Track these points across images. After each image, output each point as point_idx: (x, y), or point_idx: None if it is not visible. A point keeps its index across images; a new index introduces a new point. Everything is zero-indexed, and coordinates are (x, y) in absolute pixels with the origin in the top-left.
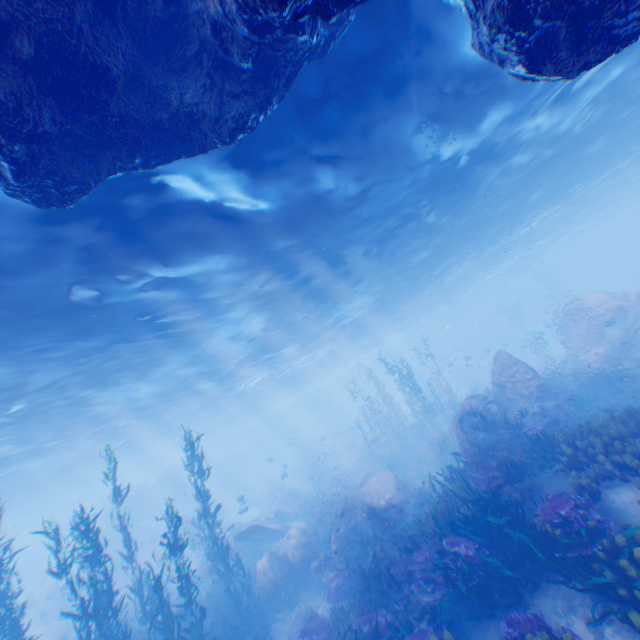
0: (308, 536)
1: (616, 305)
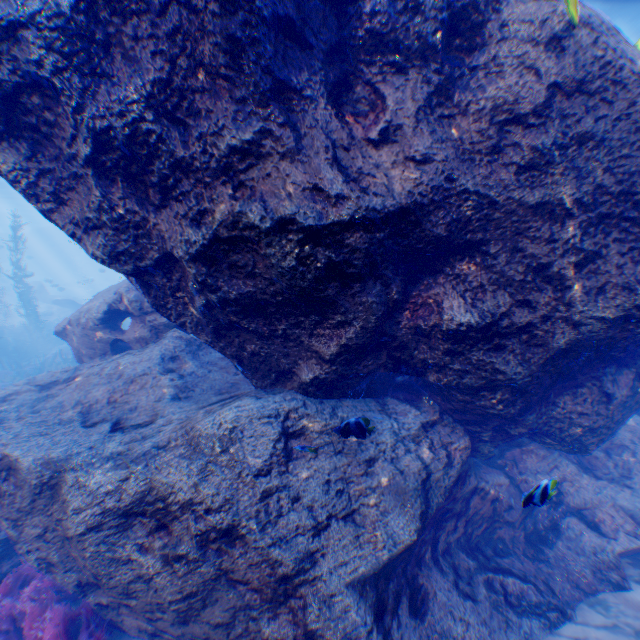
0: None
1: None
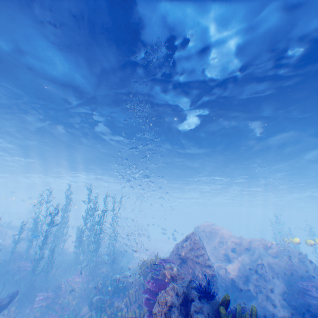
0: None
1: (239, 241)
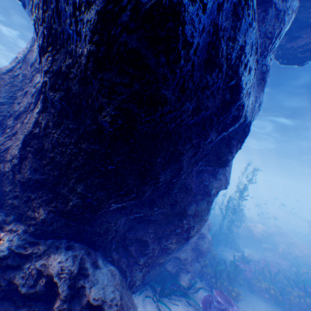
0: (265, 234)
1: None
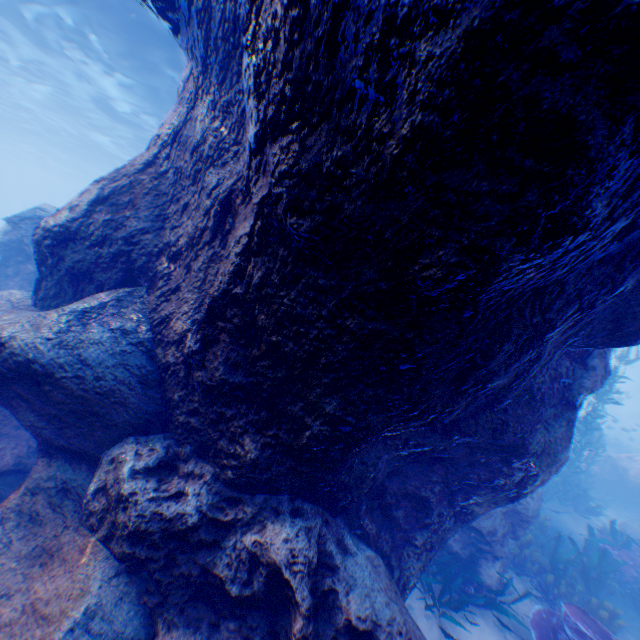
0: None
1: None
